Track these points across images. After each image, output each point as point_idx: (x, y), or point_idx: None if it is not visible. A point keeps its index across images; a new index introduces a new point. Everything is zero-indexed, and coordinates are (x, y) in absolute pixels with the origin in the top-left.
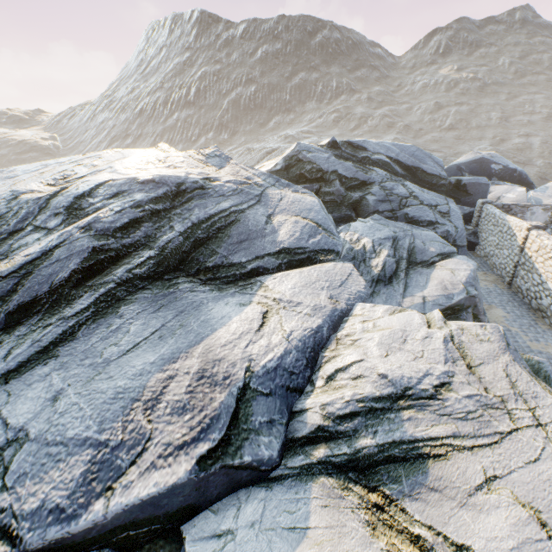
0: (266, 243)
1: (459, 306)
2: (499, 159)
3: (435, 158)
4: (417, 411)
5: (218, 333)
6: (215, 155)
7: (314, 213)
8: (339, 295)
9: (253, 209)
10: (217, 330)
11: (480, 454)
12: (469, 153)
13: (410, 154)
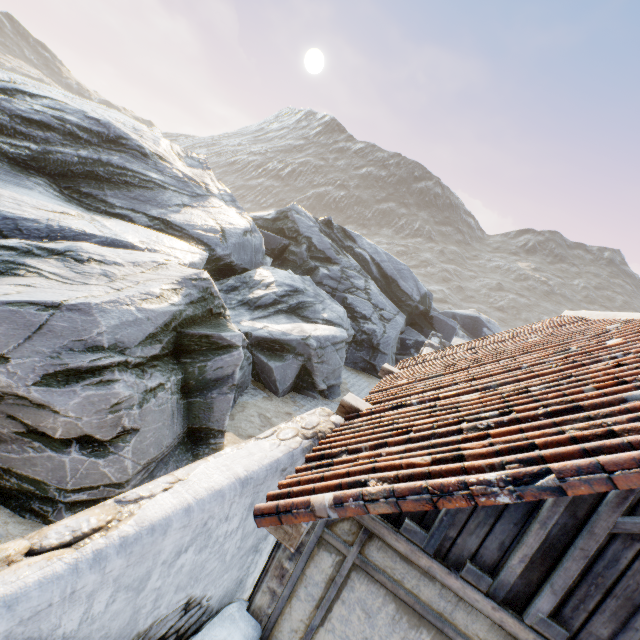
0: (156, 211)
1: (290, 347)
2: (495, 327)
3: (421, 285)
4: (55, 261)
5: (2, 190)
6: (198, 161)
7: (232, 227)
8: (153, 245)
9: (178, 194)
10: (5, 190)
11: (49, 281)
12: (470, 310)
13: (396, 268)
